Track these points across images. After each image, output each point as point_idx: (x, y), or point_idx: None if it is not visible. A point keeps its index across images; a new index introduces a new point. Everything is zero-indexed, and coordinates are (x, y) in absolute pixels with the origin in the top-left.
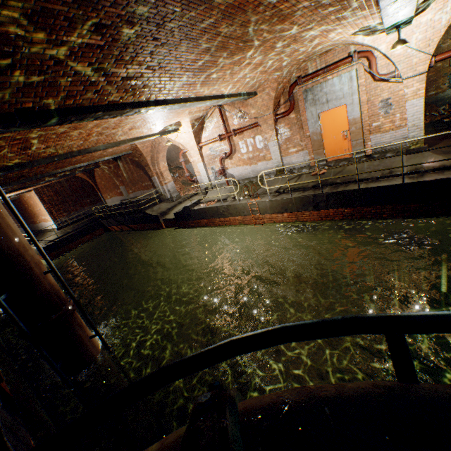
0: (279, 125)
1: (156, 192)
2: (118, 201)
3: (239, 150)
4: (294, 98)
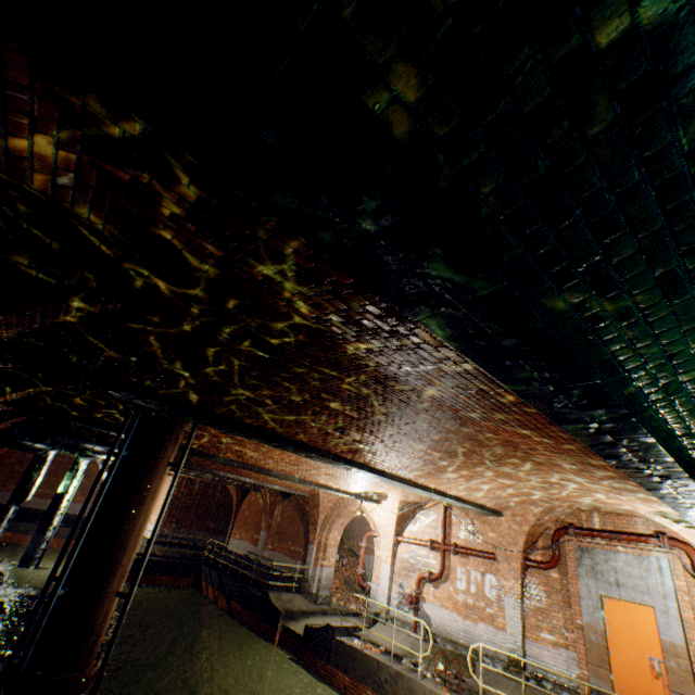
0: (529, 576)
1: (301, 569)
2: (244, 550)
3: (454, 579)
4: (560, 548)
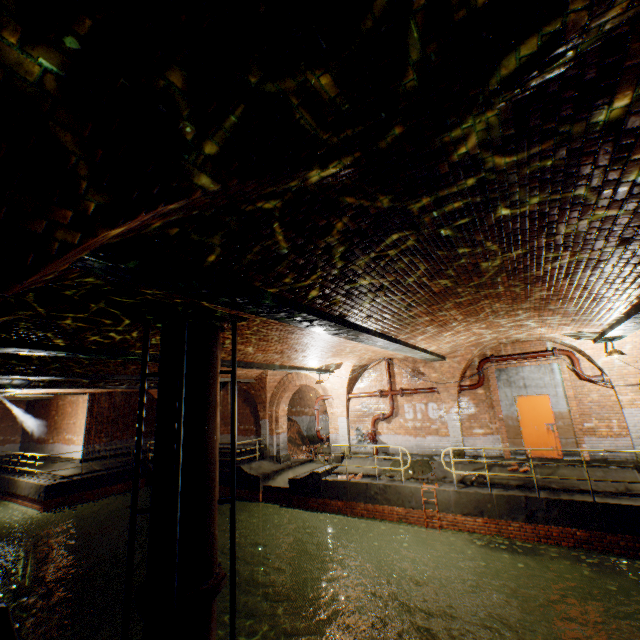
0: (462, 397)
1: (256, 442)
2: None
3: (403, 414)
4: (483, 373)
